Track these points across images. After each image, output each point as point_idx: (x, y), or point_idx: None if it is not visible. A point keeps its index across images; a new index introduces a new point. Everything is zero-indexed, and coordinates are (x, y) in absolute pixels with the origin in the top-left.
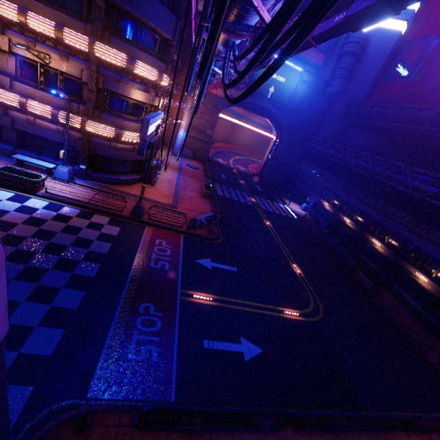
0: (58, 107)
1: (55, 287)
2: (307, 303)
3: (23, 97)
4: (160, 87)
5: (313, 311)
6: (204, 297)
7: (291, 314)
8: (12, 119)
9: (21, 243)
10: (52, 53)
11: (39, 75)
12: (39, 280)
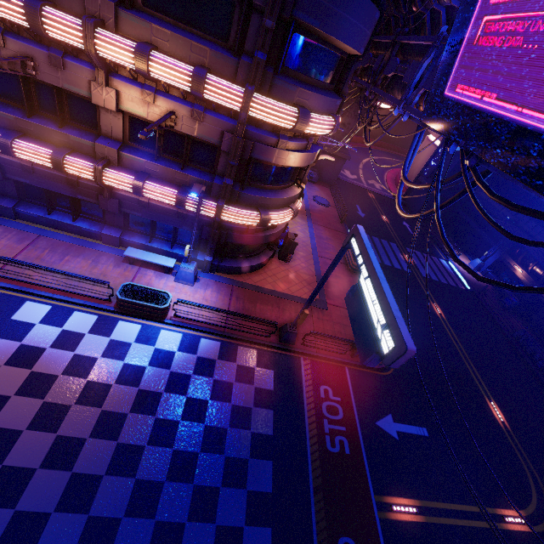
0: (184, 188)
1: (236, 525)
2: (527, 490)
3: (138, 181)
4: None
5: (538, 507)
6: (406, 508)
7: (514, 522)
8: (118, 201)
9: (176, 437)
10: (179, 110)
11: (157, 141)
12: (215, 516)
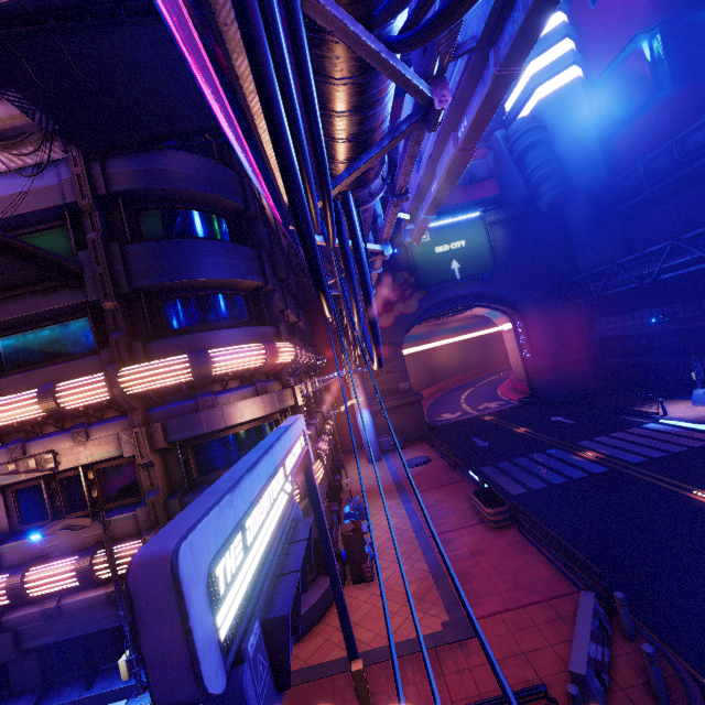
0: (94, 545)
1: None
2: None
3: (15, 574)
4: (284, 369)
5: None
6: None
7: None
8: (15, 634)
9: None
10: (58, 444)
11: (48, 501)
12: None
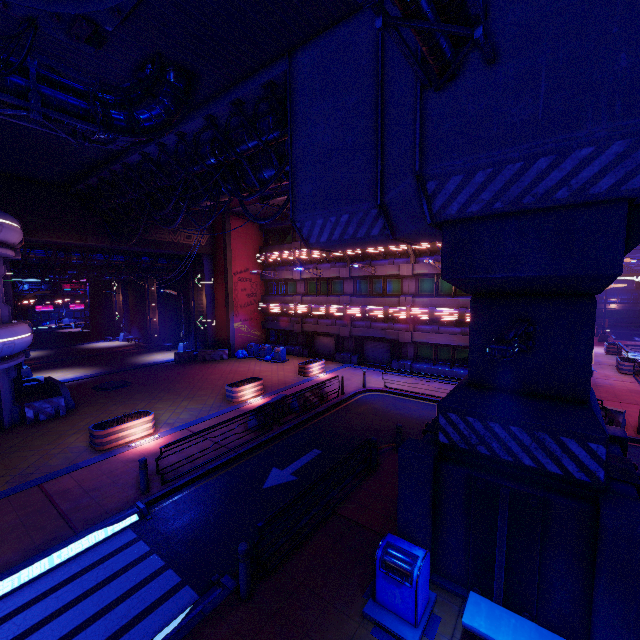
0: None
1: None
2: None
3: None
4: None
5: None
6: None
7: None
8: None
9: None
10: None
11: None
12: None
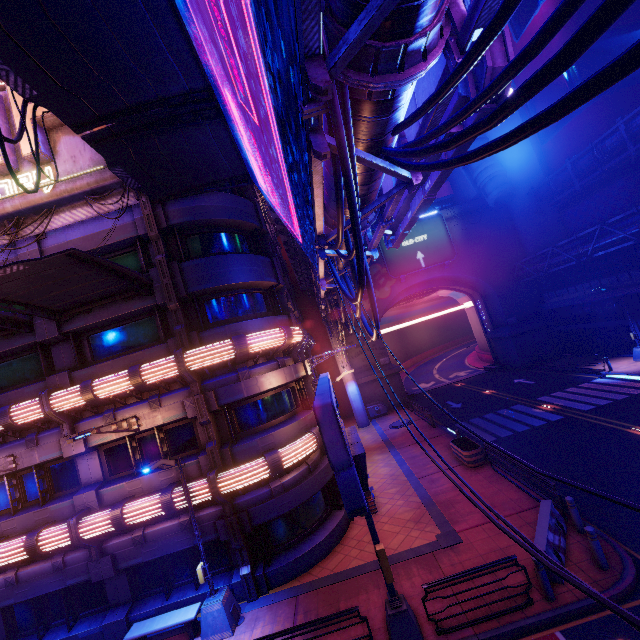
0: (170, 485)
1: None
2: None
3: (116, 508)
4: (294, 348)
5: None
6: None
7: None
8: (112, 557)
9: None
10: (139, 411)
11: (132, 455)
12: None
